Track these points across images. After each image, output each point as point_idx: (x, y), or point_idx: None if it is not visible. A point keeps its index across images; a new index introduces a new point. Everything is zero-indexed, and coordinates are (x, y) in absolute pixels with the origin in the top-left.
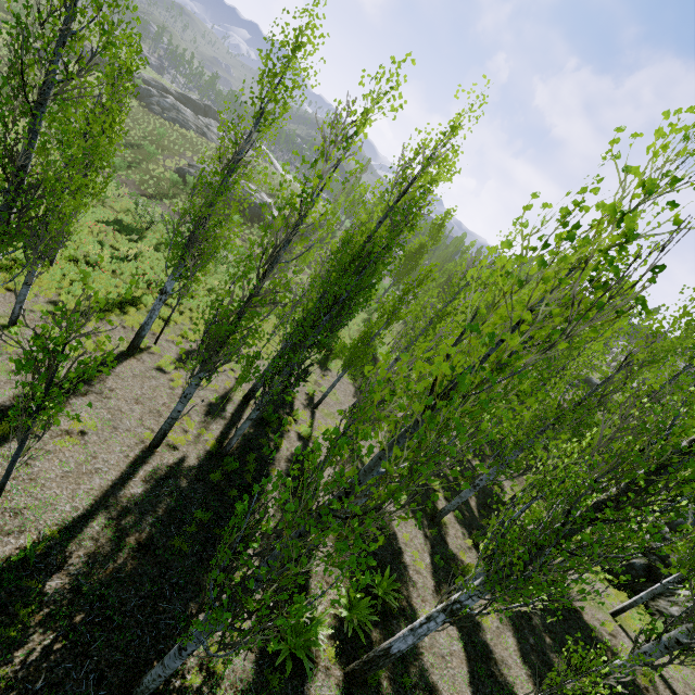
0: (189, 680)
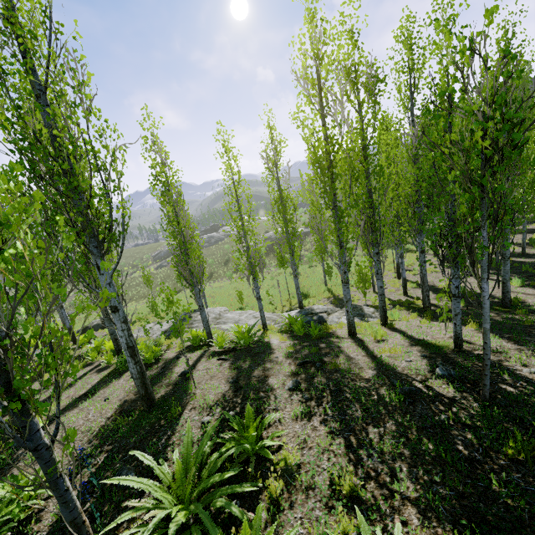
0: None
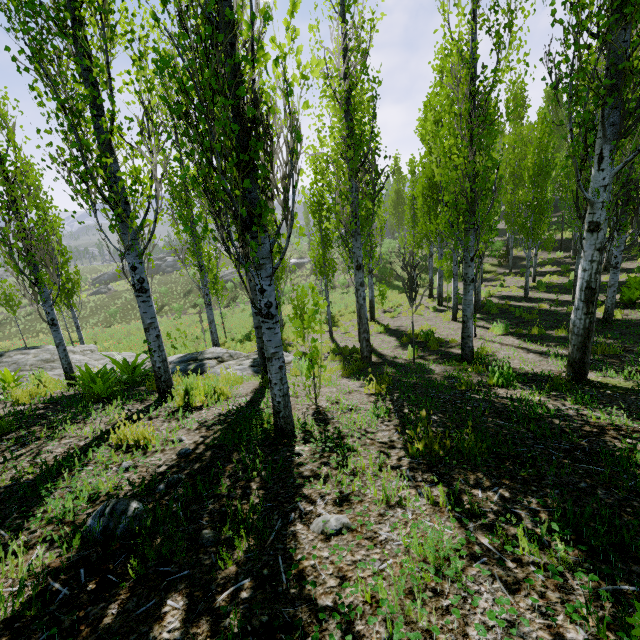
0: (616, 315)
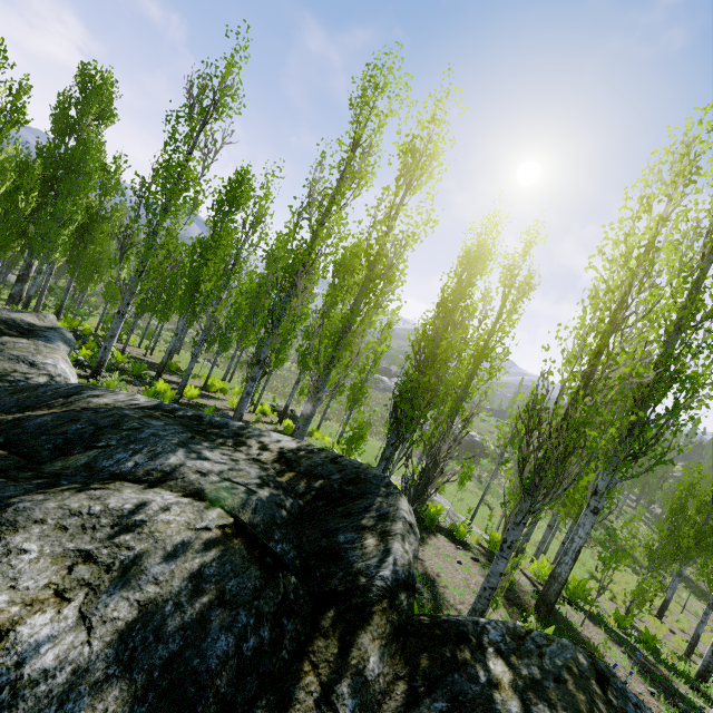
0: None
